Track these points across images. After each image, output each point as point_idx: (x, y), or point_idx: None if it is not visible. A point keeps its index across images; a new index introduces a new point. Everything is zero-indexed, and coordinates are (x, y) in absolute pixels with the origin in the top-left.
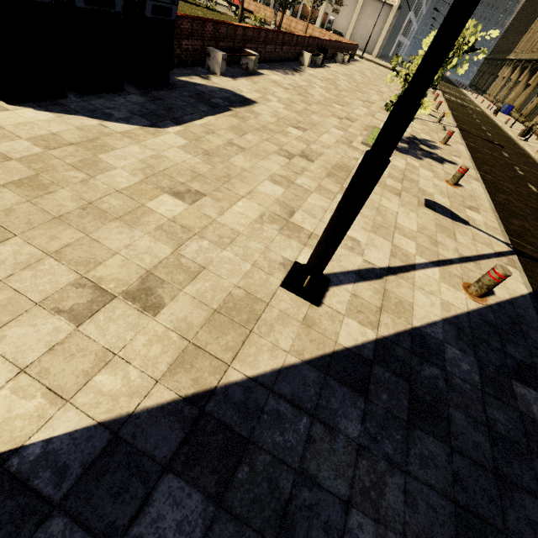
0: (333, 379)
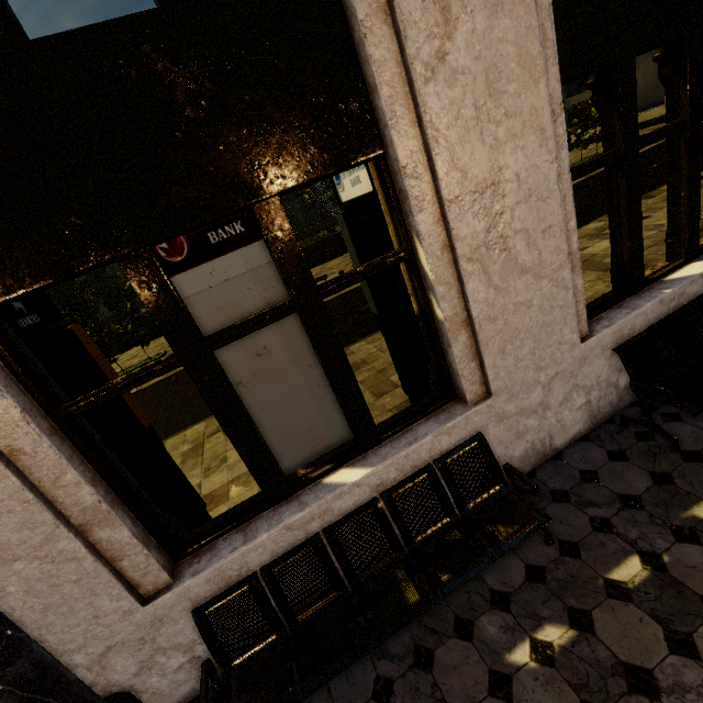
0: None
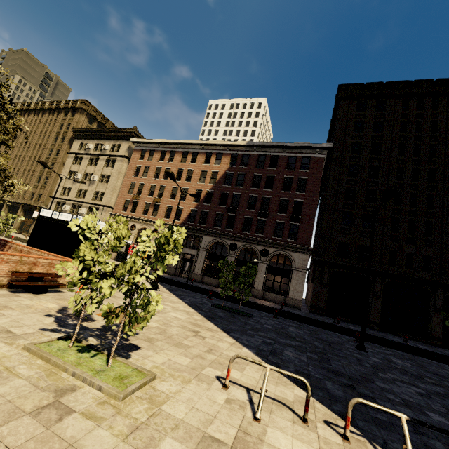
0: (172, 291)
